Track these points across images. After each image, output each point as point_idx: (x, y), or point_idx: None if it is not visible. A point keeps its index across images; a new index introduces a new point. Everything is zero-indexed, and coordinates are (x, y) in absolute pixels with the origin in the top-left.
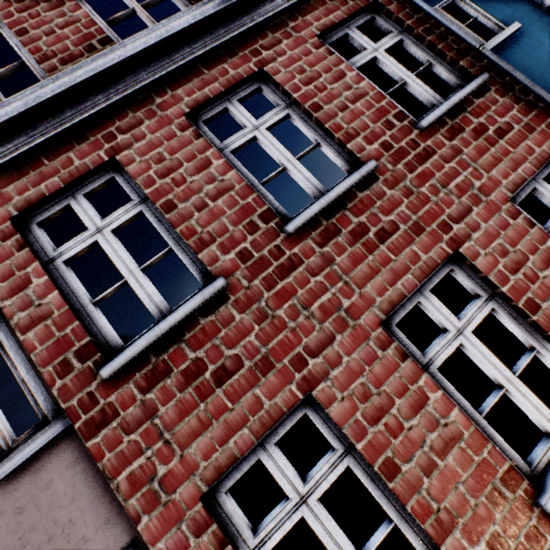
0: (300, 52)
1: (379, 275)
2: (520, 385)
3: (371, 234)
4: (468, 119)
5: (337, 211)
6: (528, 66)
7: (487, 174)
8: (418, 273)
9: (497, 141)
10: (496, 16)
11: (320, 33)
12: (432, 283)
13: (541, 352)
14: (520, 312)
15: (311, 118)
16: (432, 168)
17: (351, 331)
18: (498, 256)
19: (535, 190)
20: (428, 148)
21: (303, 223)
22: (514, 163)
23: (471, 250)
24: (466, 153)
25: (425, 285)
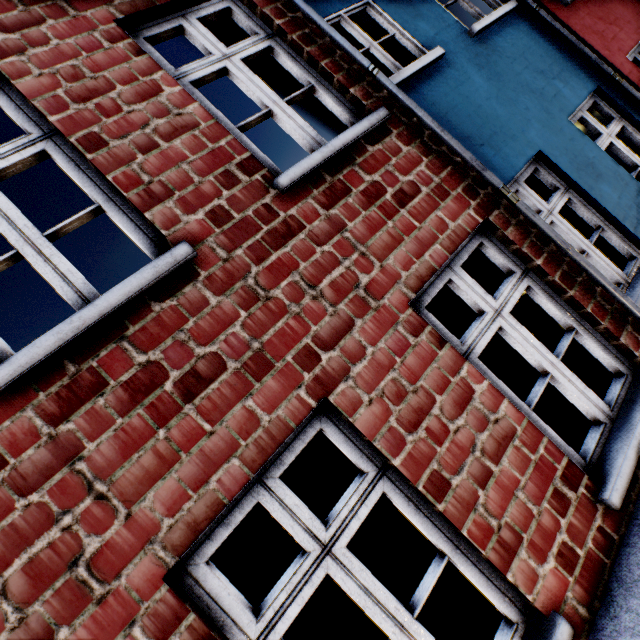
0: (78, 44)
1: (175, 469)
2: (421, 634)
3: (170, 384)
4: (358, 174)
5: (104, 343)
6: (454, 105)
7: (381, 262)
8: (252, 454)
9: (397, 210)
10: (416, 37)
11: (124, 18)
12: (285, 461)
13: (454, 560)
14: (422, 495)
15: (87, 160)
16: (295, 253)
17: (94, 611)
18: (390, 402)
19: (452, 282)
20: (291, 220)
21: (11, 378)
22: (419, 245)
23: (348, 396)
24: (350, 229)
25: (273, 468)
